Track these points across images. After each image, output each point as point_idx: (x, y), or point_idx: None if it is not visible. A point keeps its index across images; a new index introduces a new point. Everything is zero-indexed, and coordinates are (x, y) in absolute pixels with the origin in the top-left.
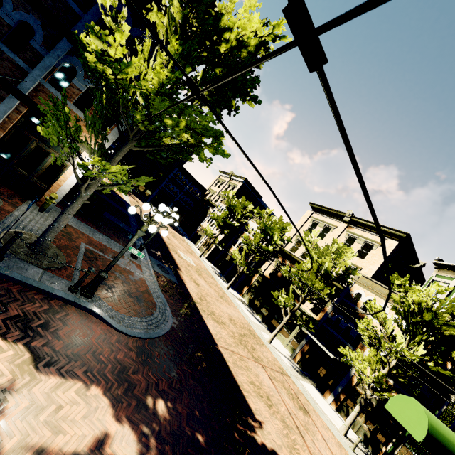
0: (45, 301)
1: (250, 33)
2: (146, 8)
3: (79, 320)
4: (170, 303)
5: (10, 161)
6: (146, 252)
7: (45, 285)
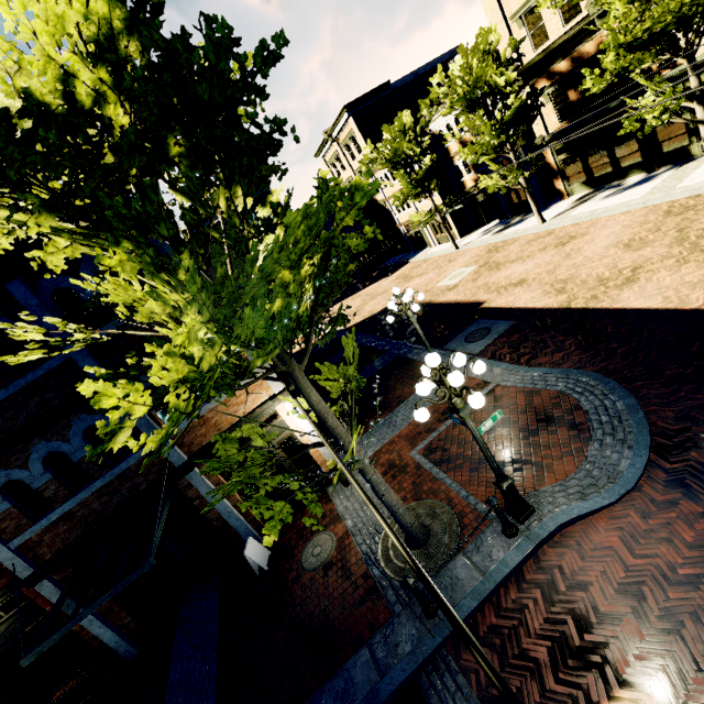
0: (523, 585)
1: (70, 5)
2: (41, 244)
3: (576, 556)
4: (562, 360)
5: (272, 496)
6: (437, 350)
7: (493, 571)
